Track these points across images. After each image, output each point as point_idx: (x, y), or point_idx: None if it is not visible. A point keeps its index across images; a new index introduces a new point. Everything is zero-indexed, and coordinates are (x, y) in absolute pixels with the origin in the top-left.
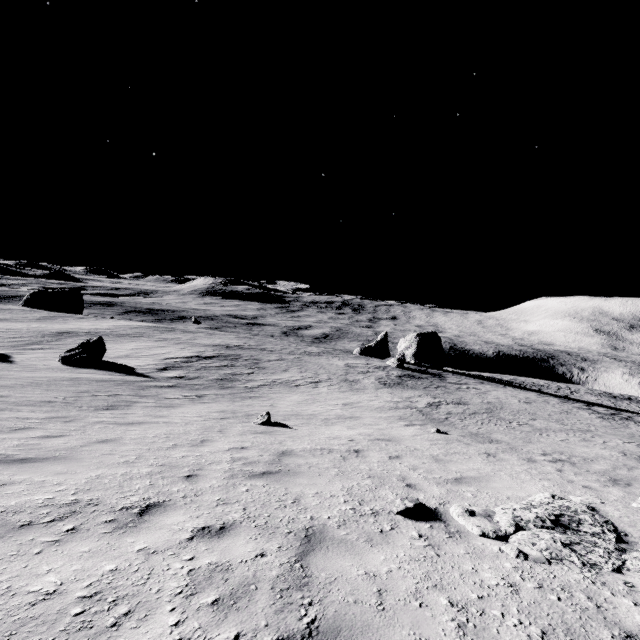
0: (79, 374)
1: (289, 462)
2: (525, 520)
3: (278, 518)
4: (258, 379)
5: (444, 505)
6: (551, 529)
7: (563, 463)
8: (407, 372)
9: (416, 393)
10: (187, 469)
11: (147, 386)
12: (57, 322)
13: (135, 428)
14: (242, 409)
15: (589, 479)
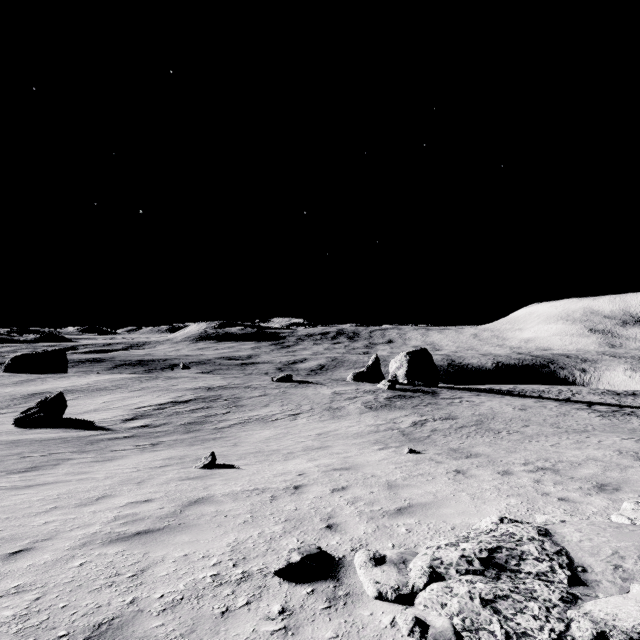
0: (26, 435)
1: (192, 513)
2: (446, 563)
3: (74, 609)
4: (232, 418)
5: (357, 551)
6: (480, 574)
7: (544, 472)
8: (398, 393)
9: (403, 413)
10: (28, 541)
11: (98, 440)
12: (34, 384)
13: (28, 491)
14: (195, 453)
15: (570, 488)
